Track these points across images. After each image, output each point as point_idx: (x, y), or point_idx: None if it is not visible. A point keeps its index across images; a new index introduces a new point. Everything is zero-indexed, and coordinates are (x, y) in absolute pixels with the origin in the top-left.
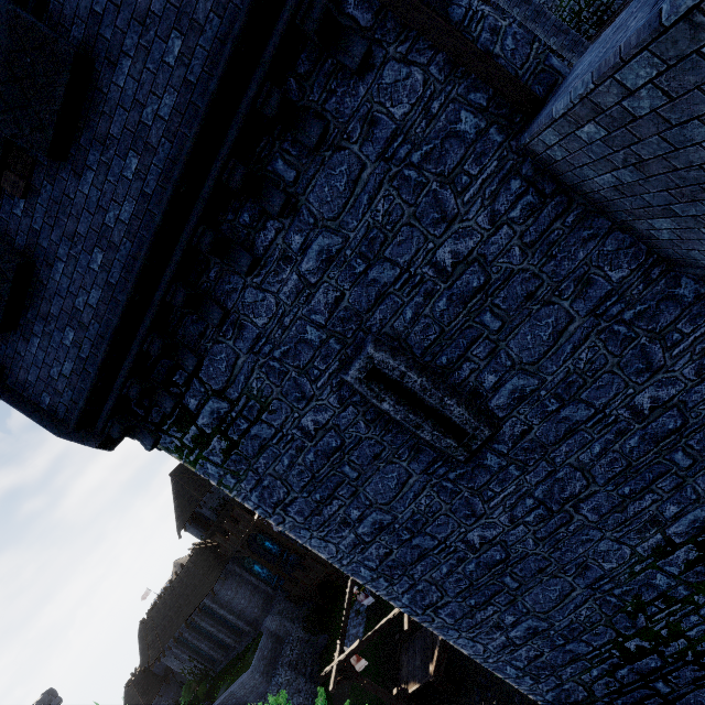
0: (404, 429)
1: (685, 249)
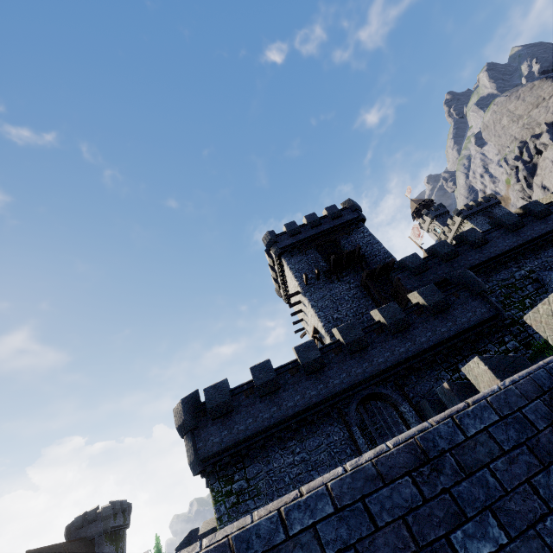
0: None
1: None
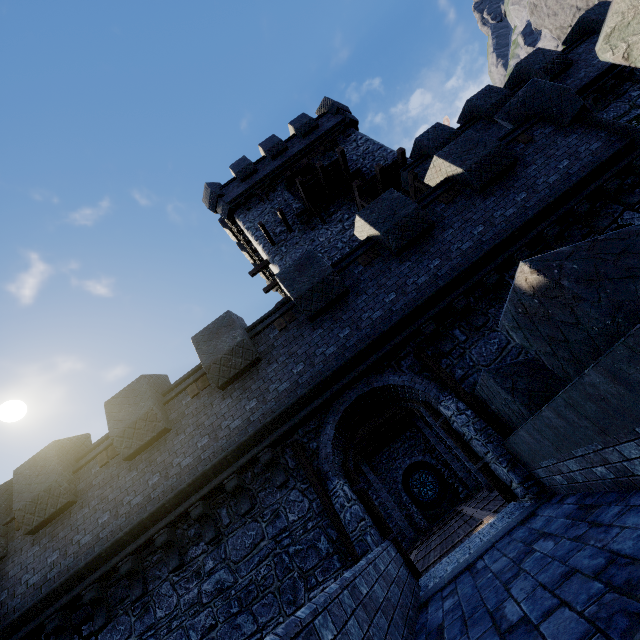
0: None
1: None
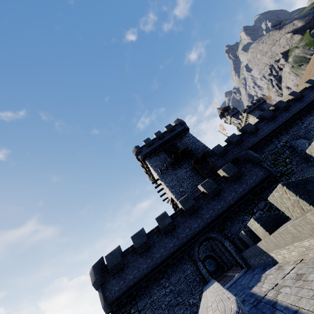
0: None
1: None
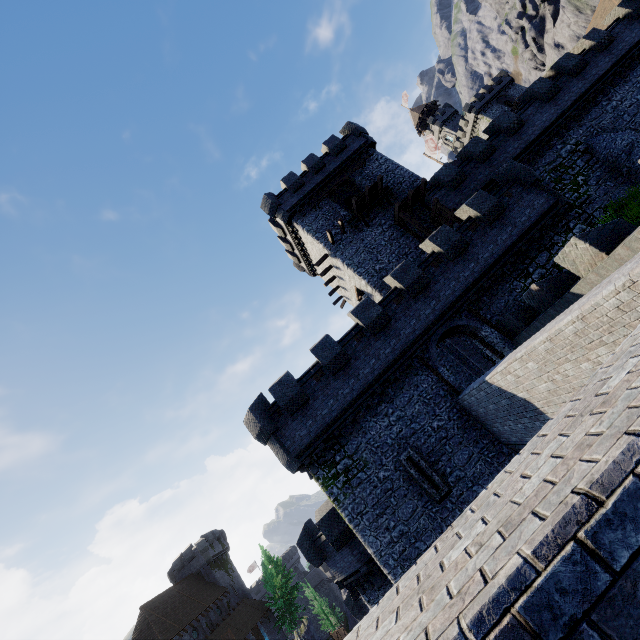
0: (417, 484)
1: (496, 435)
